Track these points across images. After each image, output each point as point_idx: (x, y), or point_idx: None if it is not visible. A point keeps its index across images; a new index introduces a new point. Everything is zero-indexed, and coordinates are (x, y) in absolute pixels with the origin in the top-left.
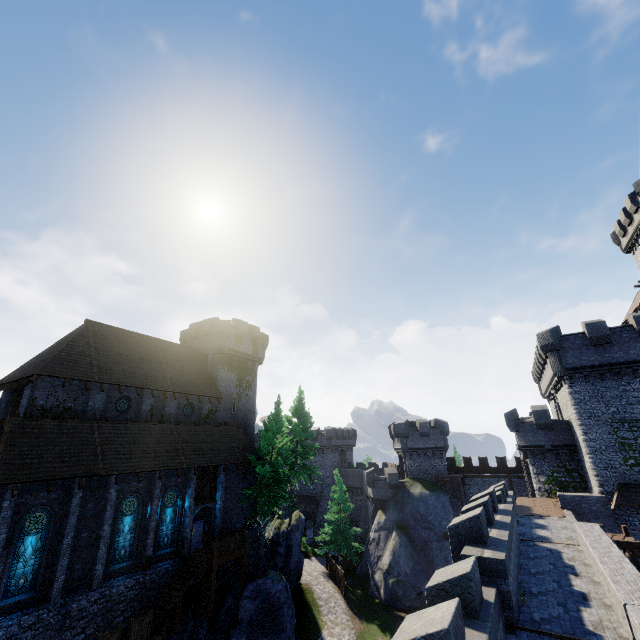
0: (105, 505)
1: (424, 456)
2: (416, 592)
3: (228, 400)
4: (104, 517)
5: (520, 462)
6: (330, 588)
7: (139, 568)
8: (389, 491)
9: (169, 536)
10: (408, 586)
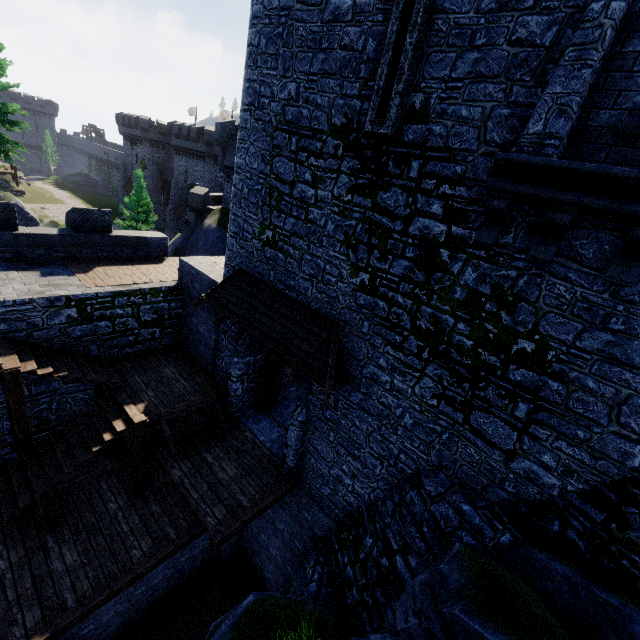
0: None
1: None
2: None
3: None
4: None
5: None
6: None
7: None
8: (194, 215)
9: None
10: None
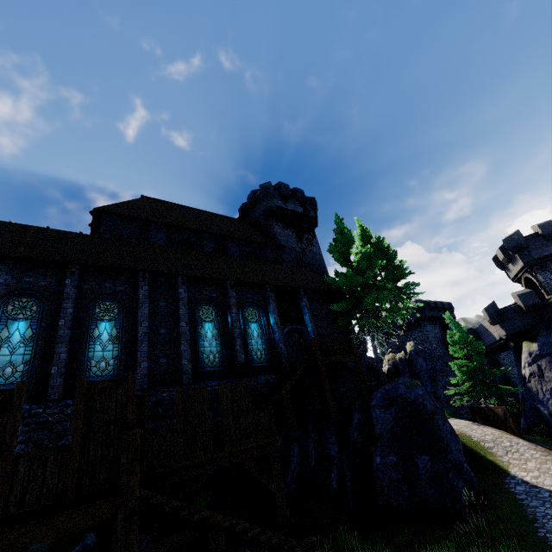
0: (178, 305)
1: None
2: None
3: (292, 253)
4: (179, 315)
5: None
6: (492, 432)
7: (235, 377)
8: (528, 316)
9: (261, 351)
10: None
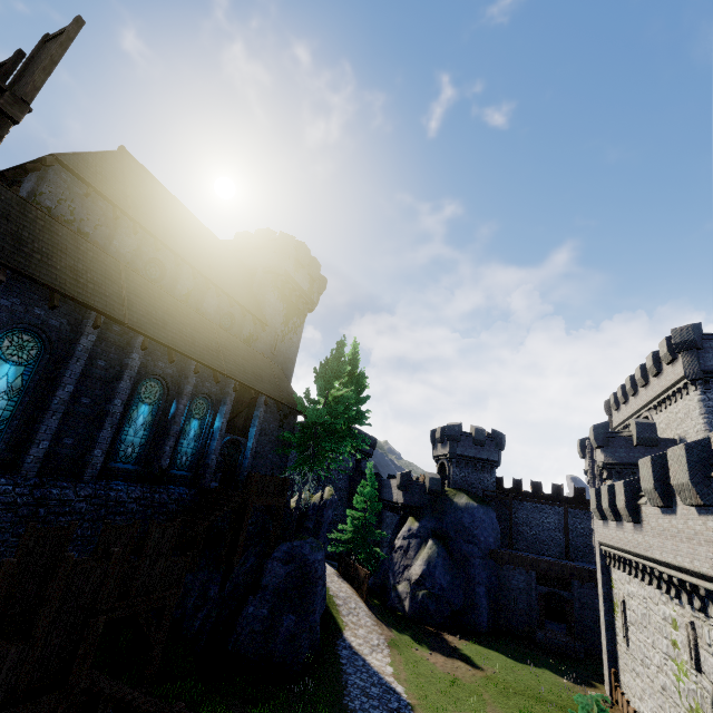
0: (121, 372)
1: (473, 467)
2: (451, 609)
3: (271, 334)
4: (117, 387)
5: (579, 493)
6: (347, 589)
7: (146, 481)
8: (426, 498)
9: (188, 456)
10: (442, 601)
